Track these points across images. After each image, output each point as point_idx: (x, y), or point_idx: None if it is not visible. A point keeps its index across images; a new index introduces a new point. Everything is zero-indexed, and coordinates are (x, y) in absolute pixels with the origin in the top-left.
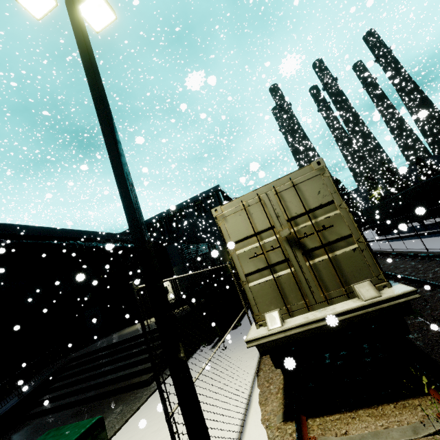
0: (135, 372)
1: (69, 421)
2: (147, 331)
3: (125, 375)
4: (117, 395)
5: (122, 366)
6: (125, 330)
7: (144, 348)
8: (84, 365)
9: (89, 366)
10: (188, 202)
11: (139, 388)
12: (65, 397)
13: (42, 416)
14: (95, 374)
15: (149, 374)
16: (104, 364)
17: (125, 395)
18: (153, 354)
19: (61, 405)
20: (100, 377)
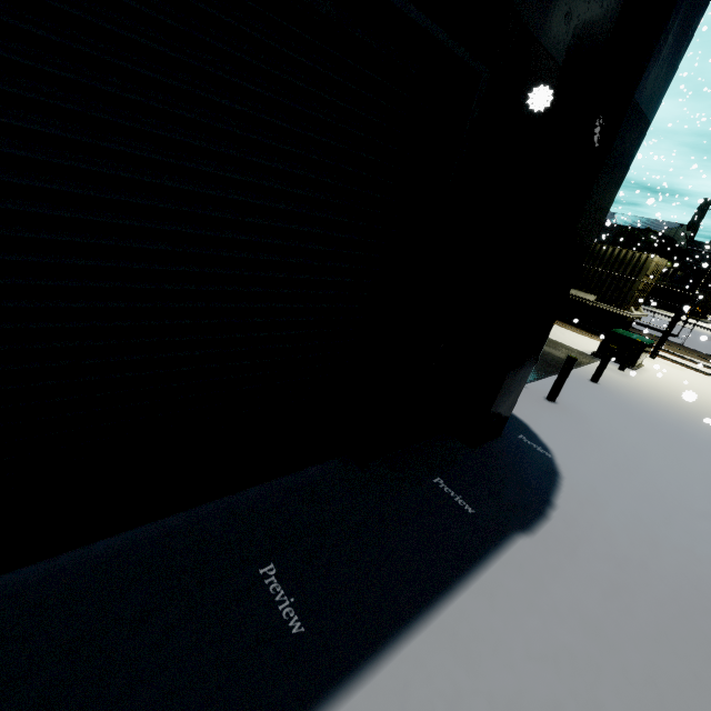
0: None
1: None
2: None
3: None
4: None
5: None
6: None
7: None
8: None
9: None
10: None
11: None
12: None
13: None
14: None
15: None
16: None
17: None
18: None
19: None
20: None
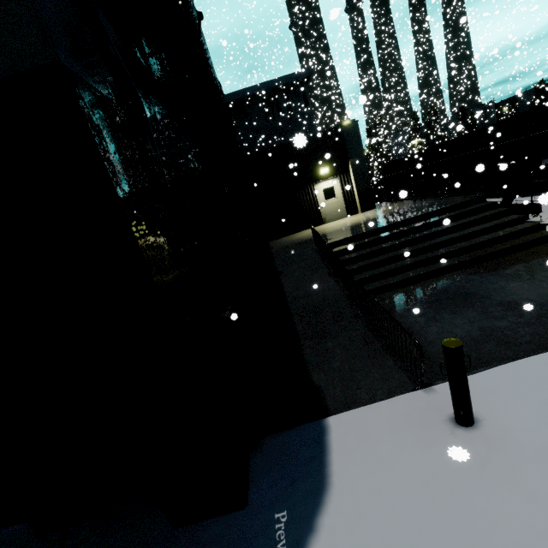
0: (512, 234)
1: (500, 273)
2: (449, 206)
3: (498, 237)
4: (515, 253)
5: (468, 235)
6: (296, 237)
7: (481, 217)
8: (360, 249)
9: (389, 245)
10: (257, 89)
11: (544, 243)
12: (396, 272)
13: (382, 292)
14: (424, 247)
15: (538, 232)
16: (417, 240)
17: (538, 249)
18: (515, 217)
19: (418, 275)
20: (431, 250)
